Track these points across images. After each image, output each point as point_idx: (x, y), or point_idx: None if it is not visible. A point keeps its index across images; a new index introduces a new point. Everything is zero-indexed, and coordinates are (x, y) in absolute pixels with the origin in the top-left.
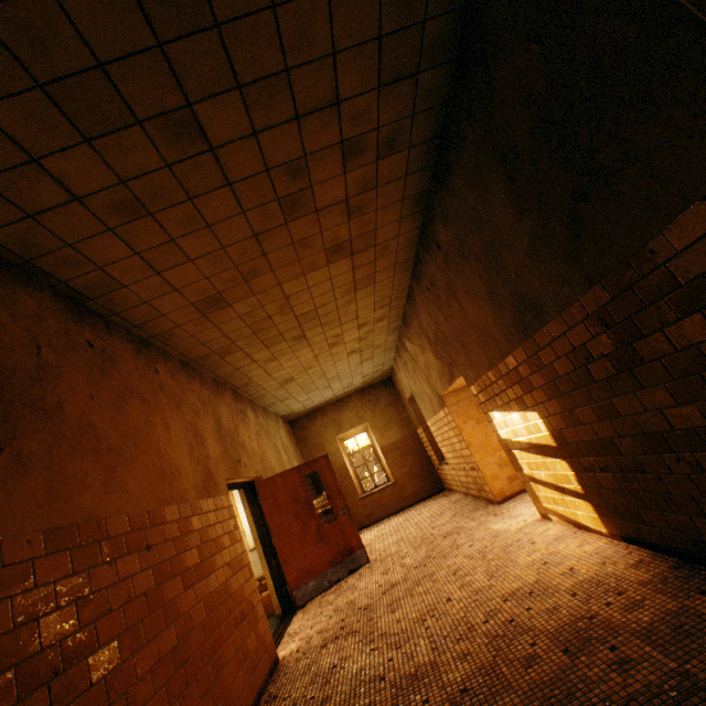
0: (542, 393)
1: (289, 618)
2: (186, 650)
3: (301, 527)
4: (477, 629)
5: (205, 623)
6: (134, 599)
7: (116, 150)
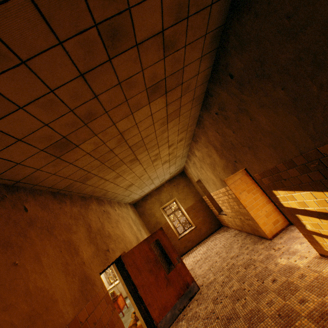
0: None
1: None
2: None
3: (155, 278)
4: None
5: None
6: None
7: None
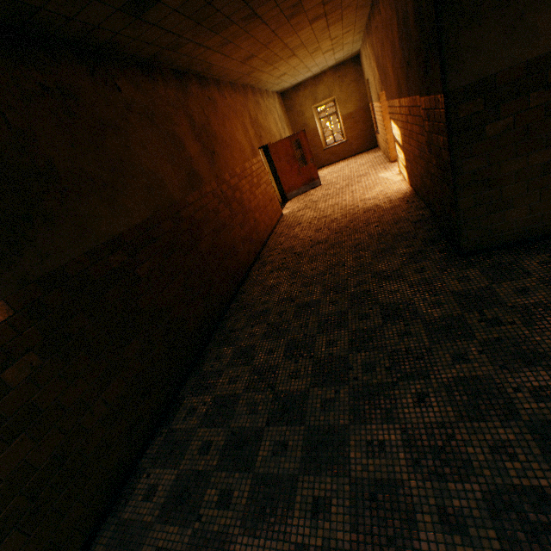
0: (400, 124)
1: (285, 204)
2: (260, 205)
3: (290, 168)
4: (347, 208)
5: (262, 200)
6: (247, 191)
7: (225, 33)
